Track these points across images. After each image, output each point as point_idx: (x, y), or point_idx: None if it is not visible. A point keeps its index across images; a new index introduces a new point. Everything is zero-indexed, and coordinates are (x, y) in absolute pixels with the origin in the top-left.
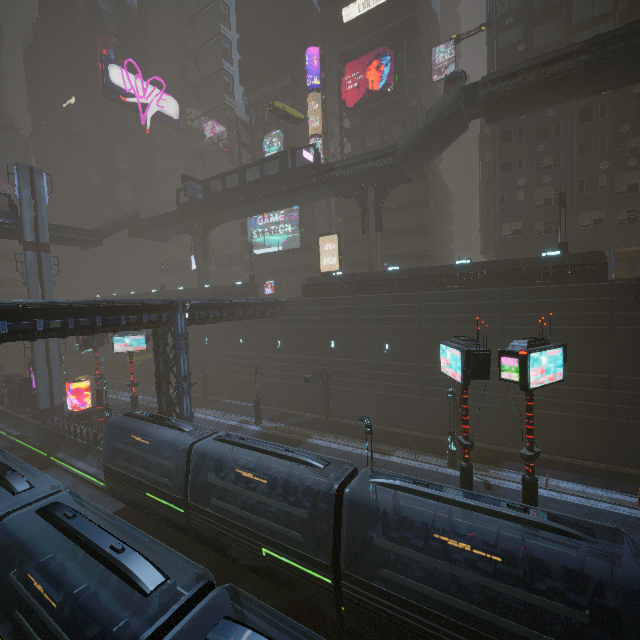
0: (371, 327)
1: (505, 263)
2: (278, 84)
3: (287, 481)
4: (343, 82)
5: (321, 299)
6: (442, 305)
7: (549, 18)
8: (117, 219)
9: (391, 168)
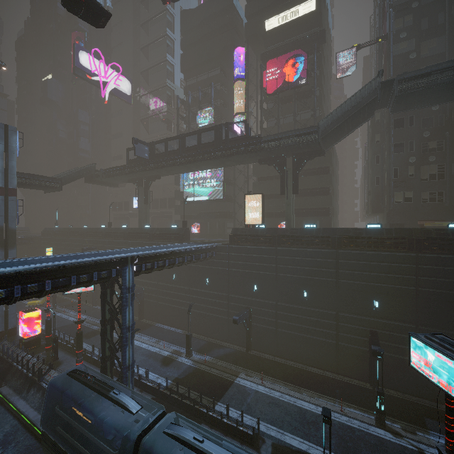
0: (291, 276)
1: (417, 231)
2: (210, 73)
3: None
4: (264, 74)
5: (246, 248)
6: (358, 263)
7: (434, 35)
8: (76, 169)
9: (311, 144)
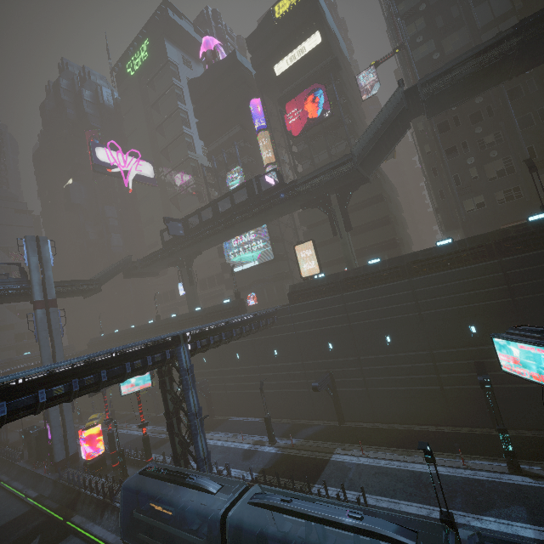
0: (367, 322)
1: (493, 235)
2: (231, 133)
3: None
4: (286, 118)
5: (309, 303)
6: (438, 288)
7: (453, 30)
8: (113, 266)
9: (350, 173)
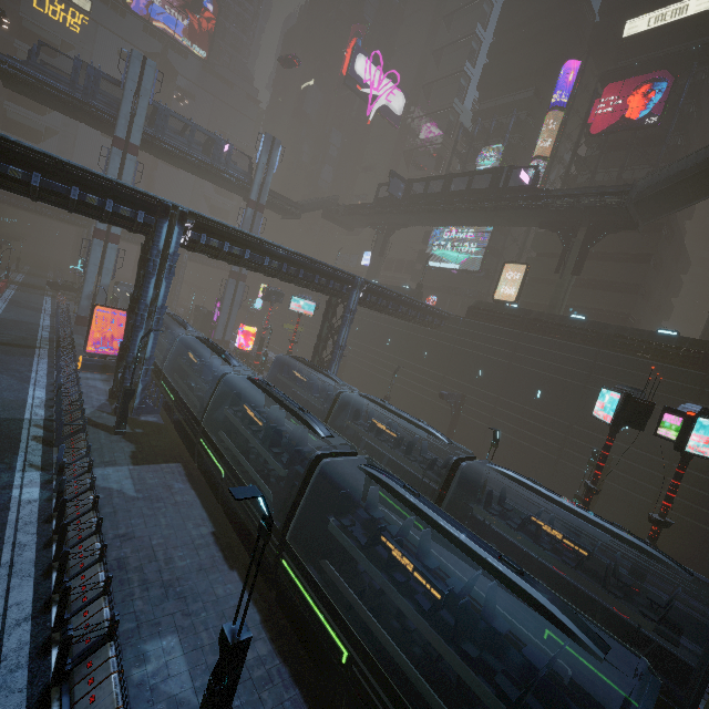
0: (528, 369)
1: None
2: (518, 95)
3: (411, 444)
4: (596, 104)
5: (484, 325)
6: (621, 370)
7: None
8: (319, 199)
9: (617, 209)
